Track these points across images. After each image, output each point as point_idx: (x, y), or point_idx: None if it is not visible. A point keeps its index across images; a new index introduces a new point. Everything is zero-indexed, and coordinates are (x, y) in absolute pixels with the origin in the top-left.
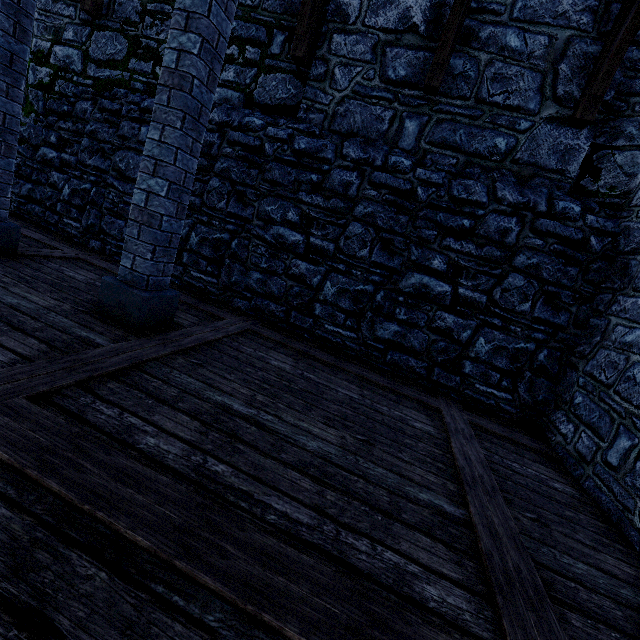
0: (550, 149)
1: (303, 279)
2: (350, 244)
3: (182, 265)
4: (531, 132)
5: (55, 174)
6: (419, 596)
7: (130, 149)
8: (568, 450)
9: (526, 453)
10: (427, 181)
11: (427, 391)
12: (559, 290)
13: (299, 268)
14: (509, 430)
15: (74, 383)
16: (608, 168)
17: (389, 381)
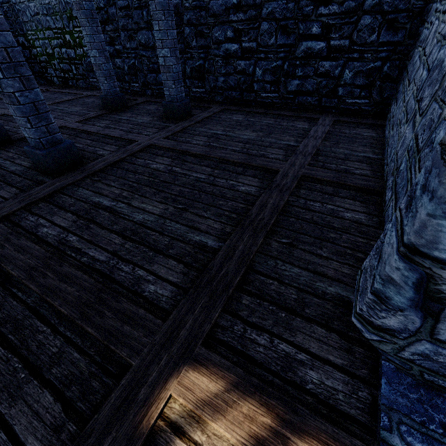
0: None
1: (244, 72)
2: (264, 38)
3: (187, 88)
4: None
5: (117, 60)
6: (267, 157)
7: (142, 29)
8: (388, 119)
9: (361, 126)
10: None
11: (319, 113)
12: (396, 15)
13: (241, 66)
14: (360, 119)
15: (170, 135)
16: None
17: (295, 113)
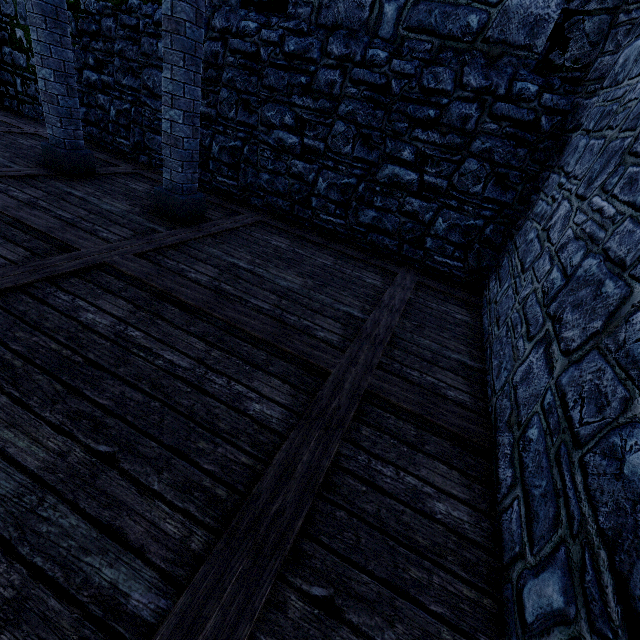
0: (520, 22)
1: (301, 177)
2: (336, 142)
3: (210, 172)
4: (503, 4)
5: (101, 97)
6: (313, 334)
7: (153, 66)
8: (487, 299)
9: (452, 301)
10: (401, 73)
11: (397, 263)
12: (508, 171)
13: (297, 168)
14: (451, 288)
15: (152, 250)
16: (576, 38)
17: (364, 256)
